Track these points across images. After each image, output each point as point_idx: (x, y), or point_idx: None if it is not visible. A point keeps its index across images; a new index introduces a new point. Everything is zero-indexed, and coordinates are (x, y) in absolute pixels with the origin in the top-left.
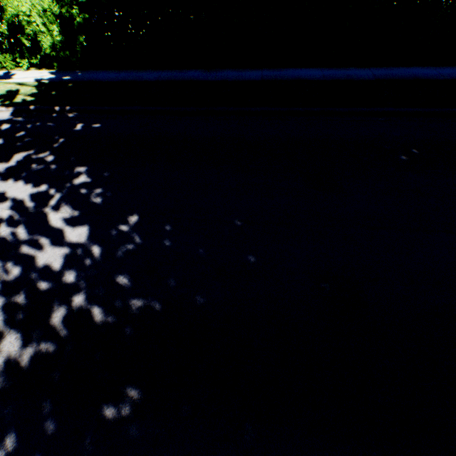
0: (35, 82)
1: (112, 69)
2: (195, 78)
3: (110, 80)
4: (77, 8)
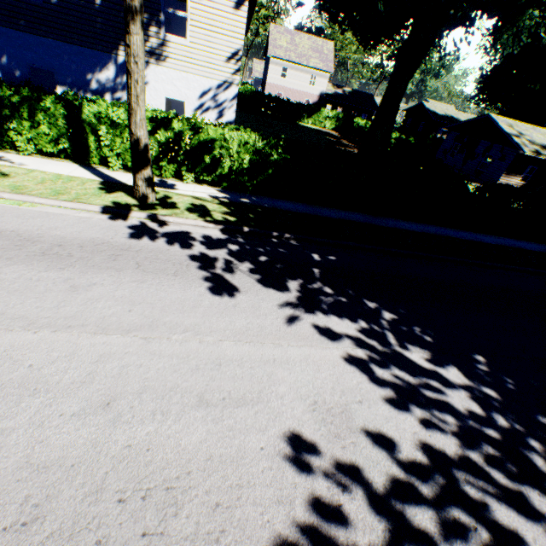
0: (212, 198)
1: (280, 198)
2: (369, 222)
3: (293, 210)
4: (280, 148)
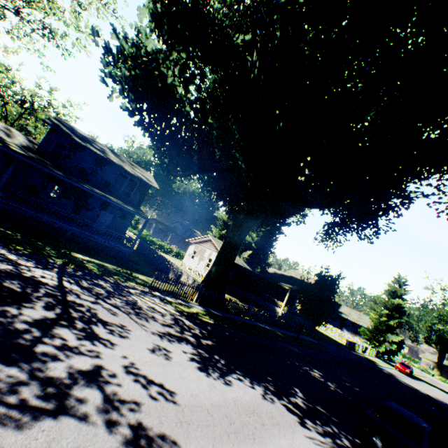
0: None
1: None
2: None
3: None
4: None
